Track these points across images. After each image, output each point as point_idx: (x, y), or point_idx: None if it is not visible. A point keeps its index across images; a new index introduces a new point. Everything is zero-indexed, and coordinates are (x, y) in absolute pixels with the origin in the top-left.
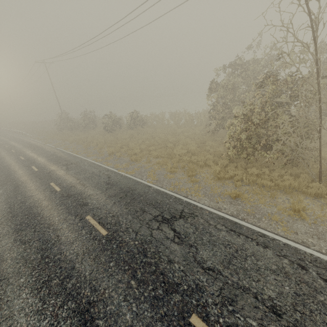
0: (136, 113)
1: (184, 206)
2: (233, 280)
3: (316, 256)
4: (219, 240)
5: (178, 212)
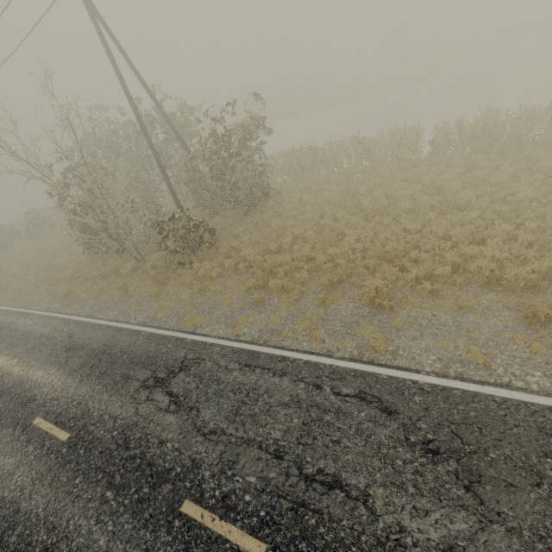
0: (31, 213)
1: (17, 317)
2: (5, 353)
3: (73, 319)
4: (20, 333)
5: (7, 324)
